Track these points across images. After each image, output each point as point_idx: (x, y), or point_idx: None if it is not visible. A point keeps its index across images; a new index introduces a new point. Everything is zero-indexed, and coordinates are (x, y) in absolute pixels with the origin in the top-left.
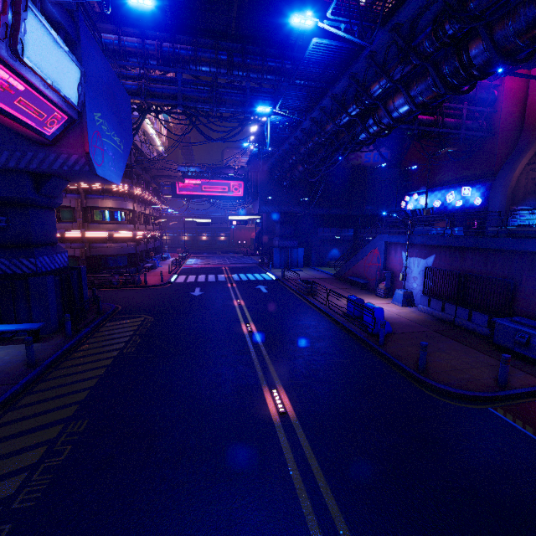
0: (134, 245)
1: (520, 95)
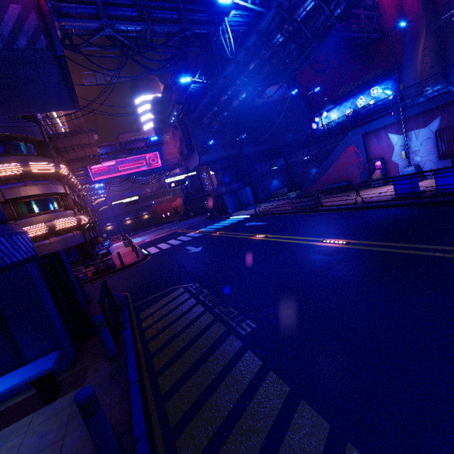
0: (80, 234)
1: None
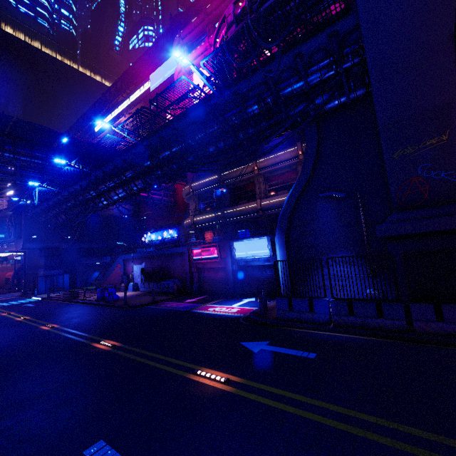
0: None
1: None
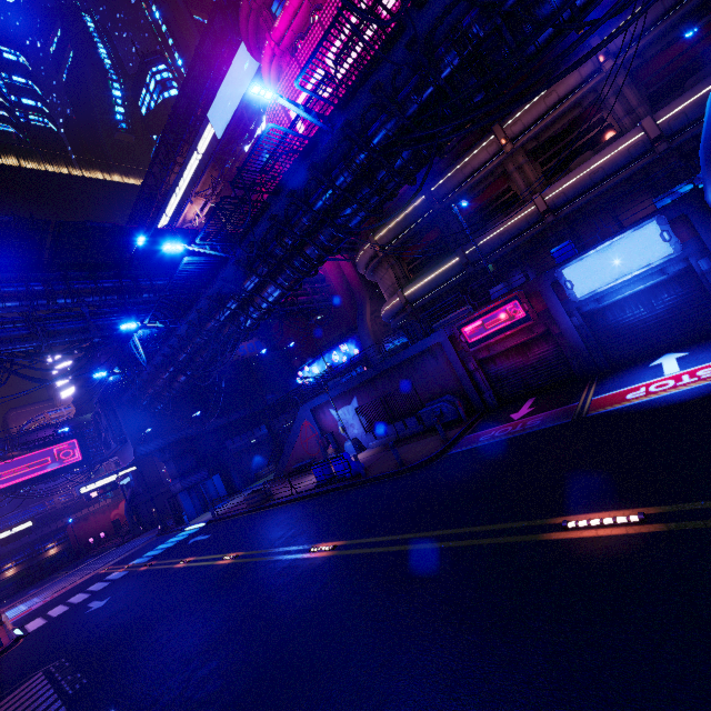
0: None
1: (338, 271)
